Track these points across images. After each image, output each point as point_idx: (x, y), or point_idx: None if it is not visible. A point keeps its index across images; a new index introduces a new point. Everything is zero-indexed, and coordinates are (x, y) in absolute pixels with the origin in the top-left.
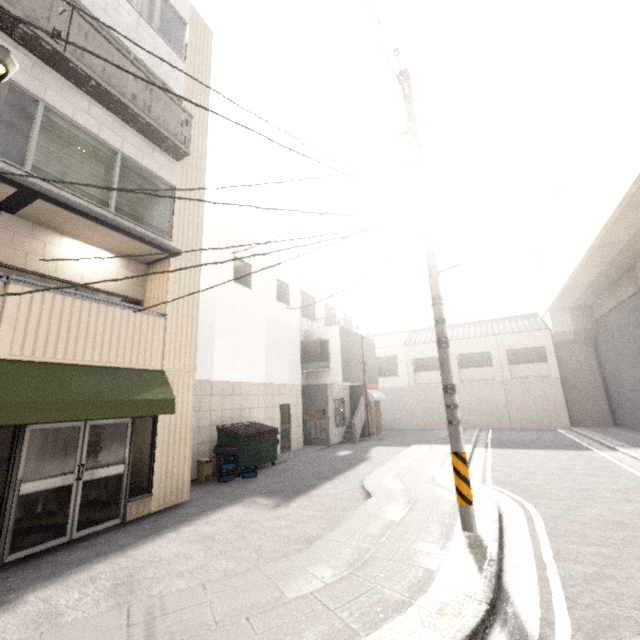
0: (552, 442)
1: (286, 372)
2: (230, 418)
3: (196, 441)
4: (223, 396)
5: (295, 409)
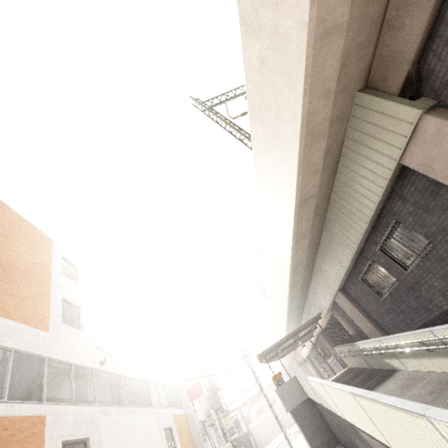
0: None
1: None
2: None
3: None
4: None
5: None
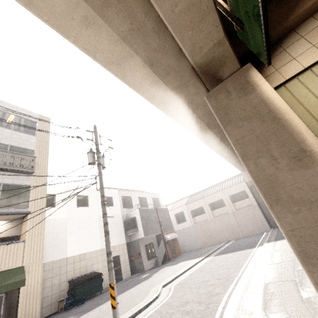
0: (247, 244)
1: (115, 239)
2: (79, 273)
3: (58, 290)
4: (74, 263)
5: (123, 256)
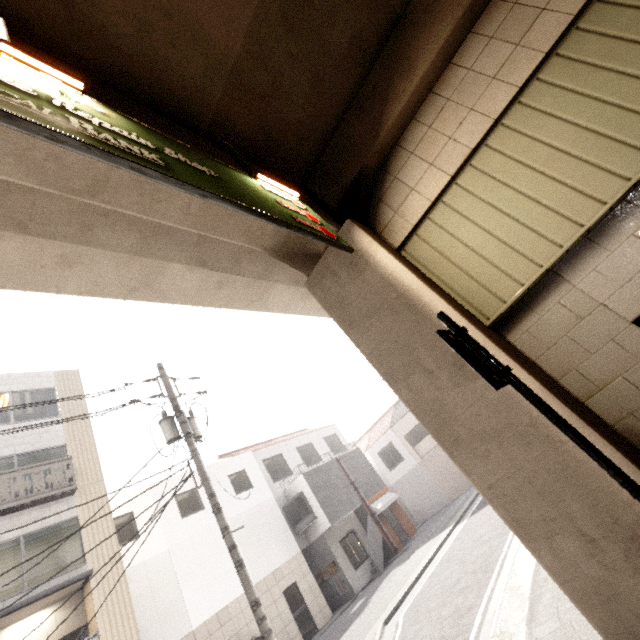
0: None
1: (276, 553)
2: None
3: None
4: (211, 636)
5: (304, 582)
